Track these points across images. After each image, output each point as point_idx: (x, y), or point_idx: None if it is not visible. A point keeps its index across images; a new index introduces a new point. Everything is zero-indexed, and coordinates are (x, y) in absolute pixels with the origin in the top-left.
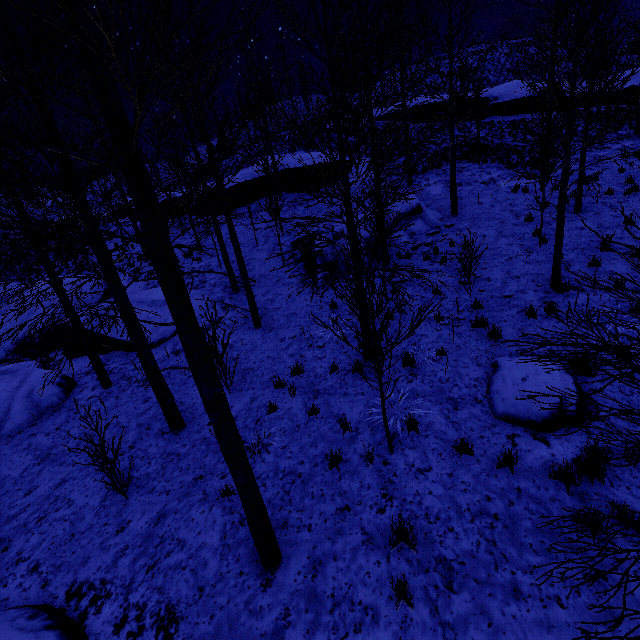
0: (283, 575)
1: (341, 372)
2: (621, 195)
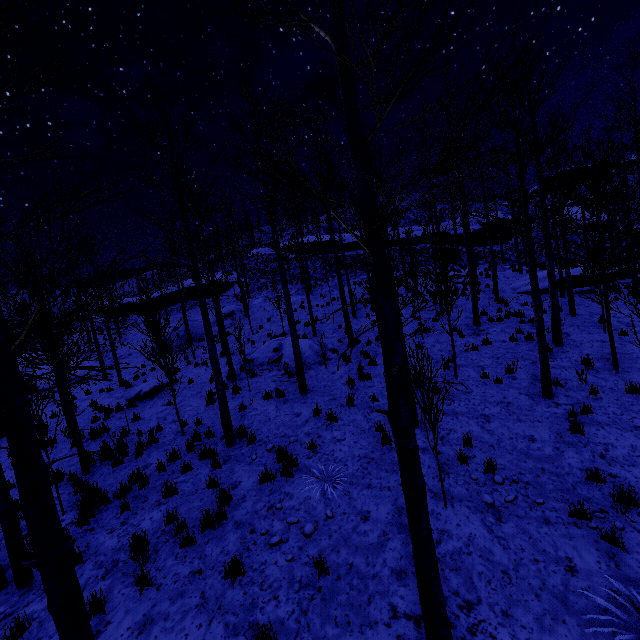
0: (1, 439)
1: (105, 392)
2: (321, 307)
